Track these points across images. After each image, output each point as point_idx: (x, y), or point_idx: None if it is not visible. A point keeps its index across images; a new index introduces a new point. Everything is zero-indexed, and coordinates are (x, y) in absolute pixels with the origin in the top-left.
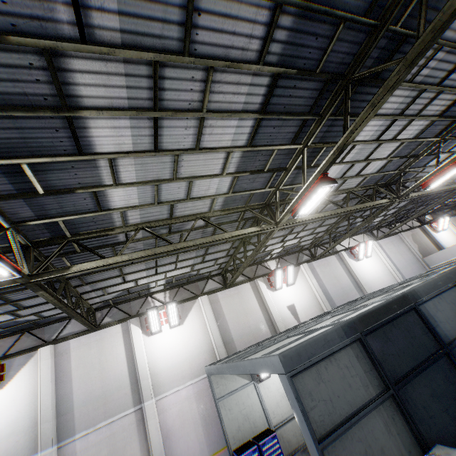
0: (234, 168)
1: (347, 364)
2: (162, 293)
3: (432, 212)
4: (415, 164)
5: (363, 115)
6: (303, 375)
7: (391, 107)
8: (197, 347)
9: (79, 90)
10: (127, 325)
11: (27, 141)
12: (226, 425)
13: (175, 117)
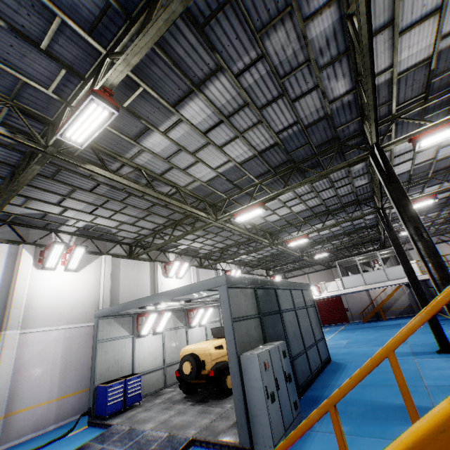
0: (222, 171)
1: (247, 296)
2: (69, 235)
3: (274, 271)
4: (287, 229)
5: (296, 185)
6: (231, 290)
7: (299, 190)
8: (84, 297)
9: (210, 86)
10: (17, 249)
11: (160, 81)
12: (98, 364)
13: (229, 127)
